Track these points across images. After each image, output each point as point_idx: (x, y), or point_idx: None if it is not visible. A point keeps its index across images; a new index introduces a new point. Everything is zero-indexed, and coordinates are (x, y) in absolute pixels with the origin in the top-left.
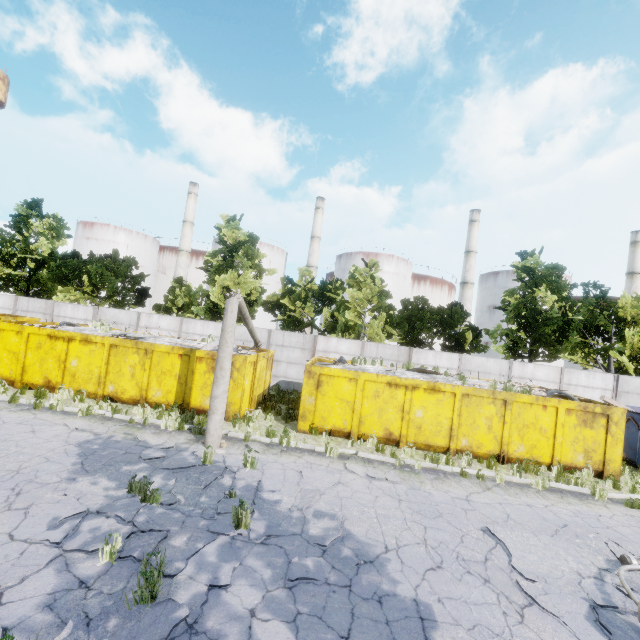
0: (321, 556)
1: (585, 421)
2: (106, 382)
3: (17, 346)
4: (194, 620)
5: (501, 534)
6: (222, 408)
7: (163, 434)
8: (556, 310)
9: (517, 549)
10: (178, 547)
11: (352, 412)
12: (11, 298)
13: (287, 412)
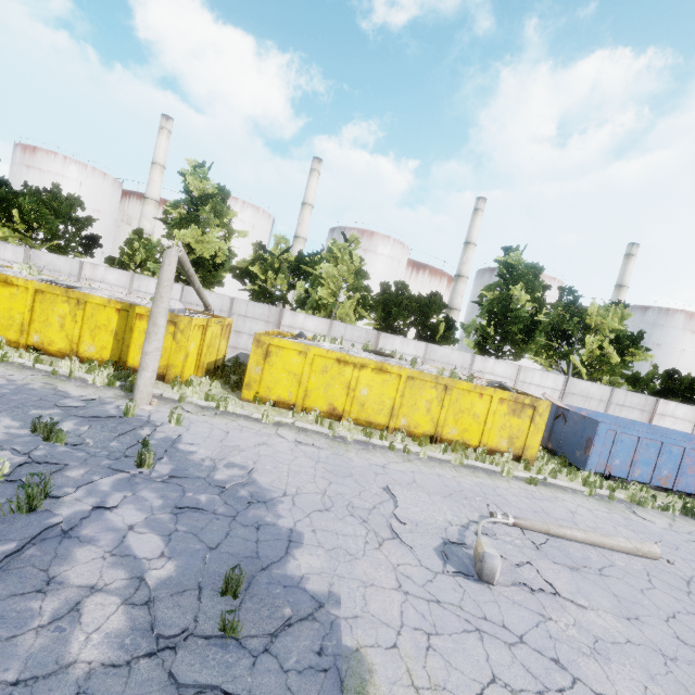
0: (218, 495)
1: (514, 411)
2: (30, 331)
3: None
4: (70, 528)
5: (398, 492)
6: (154, 365)
7: (89, 388)
8: (525, 309)
9: (406, 503)
10: (72, 477)
11: (299, 385)
12: None
13: (236, 381)
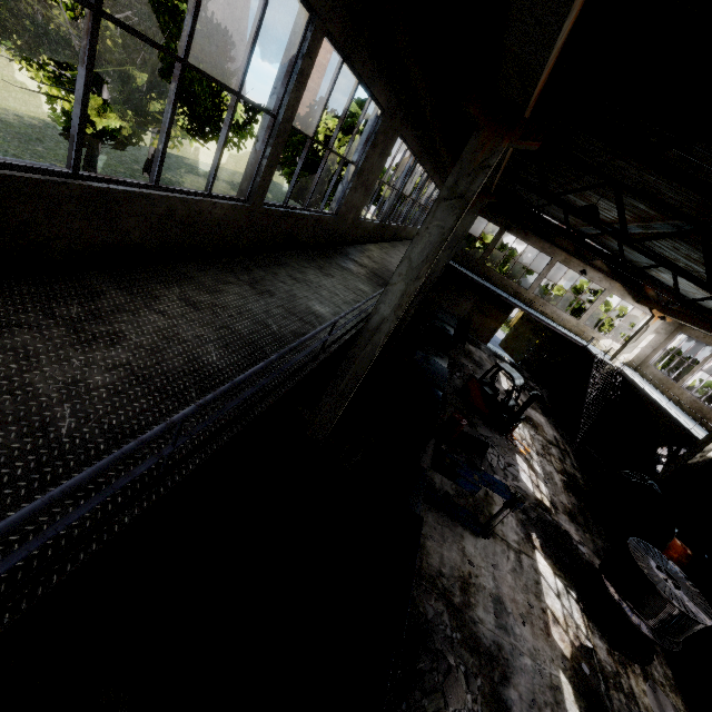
0: None
1: None
2: None
3: None
4: None
5: None
6: None
7: None
8: None
9: None
10: None
11: None
12: None
13: None
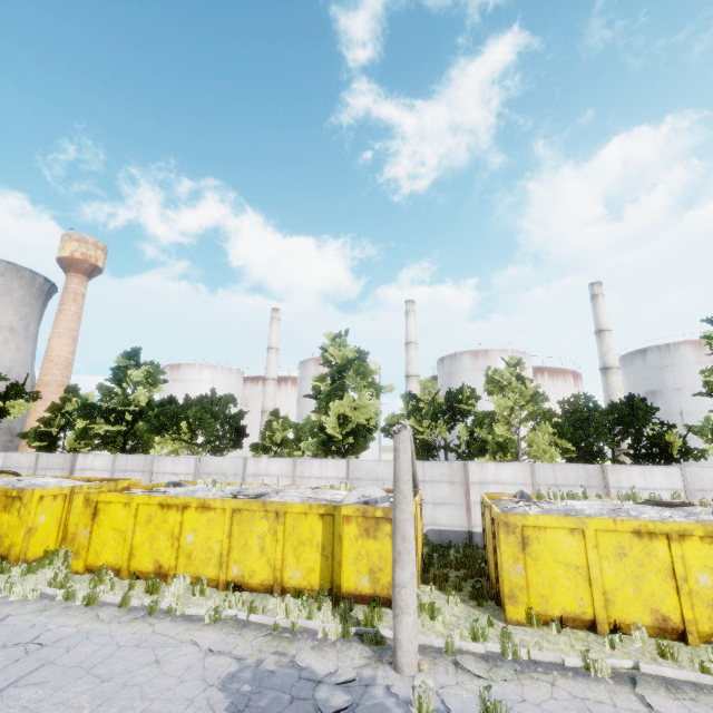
0: None
1: None
2: (229, 562)
3: (124, 522)
4: None
5: None
6: (413, 602)
7: (326, 649)
8: None
9: None
10: None
11: (588, 584)
12: (109, 458)
13: (472, 586)
